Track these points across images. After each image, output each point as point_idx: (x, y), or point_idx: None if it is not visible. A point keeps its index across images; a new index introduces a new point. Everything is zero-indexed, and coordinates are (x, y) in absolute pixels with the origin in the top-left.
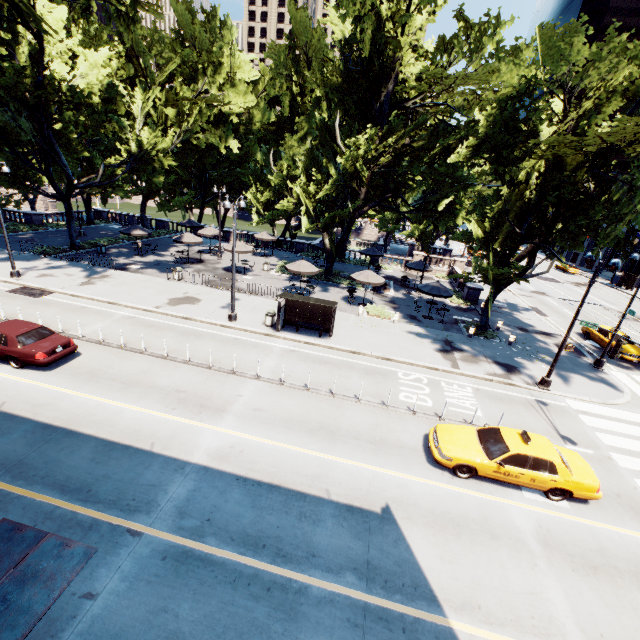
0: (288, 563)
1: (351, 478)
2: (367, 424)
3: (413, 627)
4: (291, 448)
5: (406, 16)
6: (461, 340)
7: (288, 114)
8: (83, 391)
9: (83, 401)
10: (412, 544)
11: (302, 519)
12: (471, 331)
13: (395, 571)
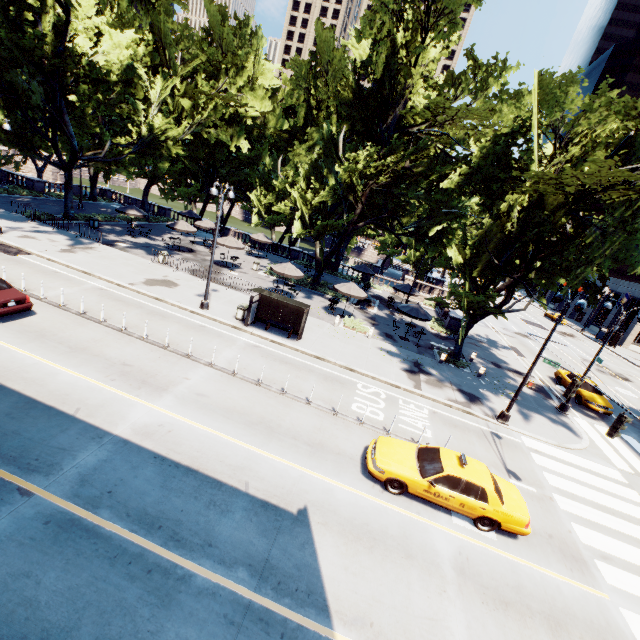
0: (180, 548)
1: (276, 475)
2: (310, 426)
3: (293, 634)
4: (223, 436)
5: (421, 48)
6: (431, 364)
7: (303, 125)
8: (24, 348)
9: (20, 357)
10: (319, 550)
11: (210, 507)
12: (443, 357)
13: (292, 574)
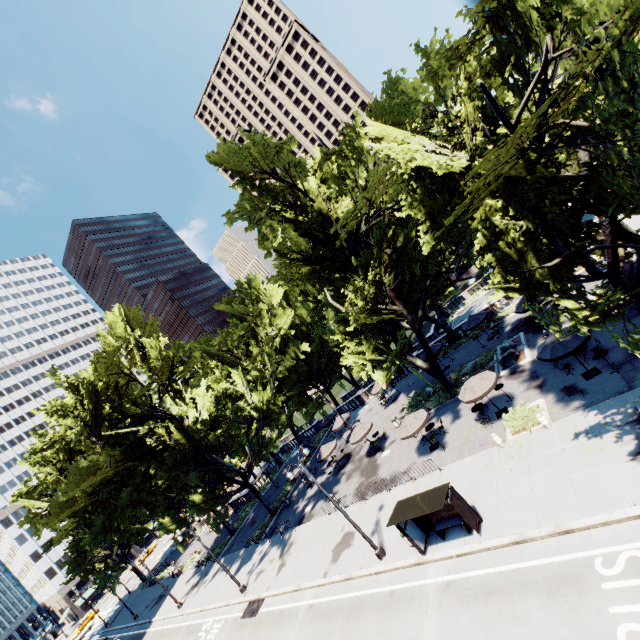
0: None
1: None
2: None
3: None
4: None
5: (304, 195)
6: None
7: None
8: None
9: None
10: None
11: None
12: None
13: None
